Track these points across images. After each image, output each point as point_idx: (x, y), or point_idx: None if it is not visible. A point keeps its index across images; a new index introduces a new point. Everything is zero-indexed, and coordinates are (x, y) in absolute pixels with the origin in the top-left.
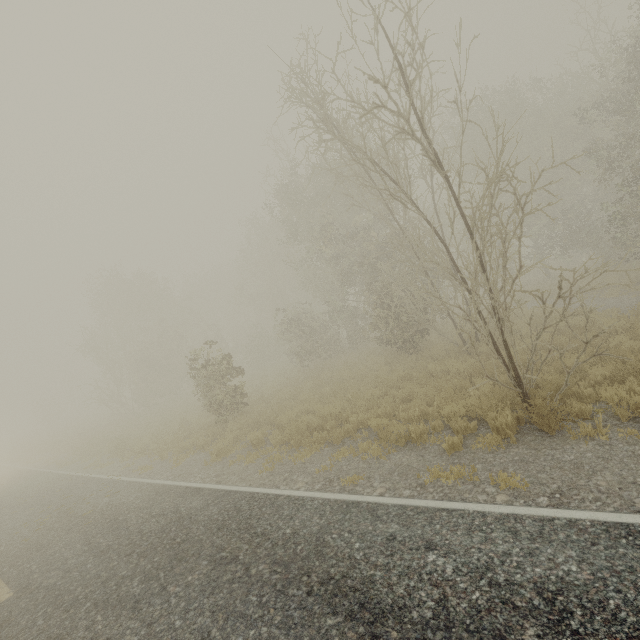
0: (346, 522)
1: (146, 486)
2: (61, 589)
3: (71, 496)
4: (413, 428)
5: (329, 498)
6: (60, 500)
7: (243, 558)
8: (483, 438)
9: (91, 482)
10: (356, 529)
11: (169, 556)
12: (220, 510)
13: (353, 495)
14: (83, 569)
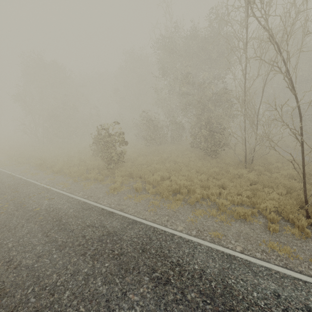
0: (235, 271)
1: (72, 199)
2: (39, 272)
3: (18, 192)
4: (246, 211)
5: (211, 247)
6: (11, 193)
7: (175, 282)
8: (288, 228)
9: (29, 185)
10: (246, 279)
11: (116, 265)
12: (136, 235)
13: (226, 249)
14: (51, 258)
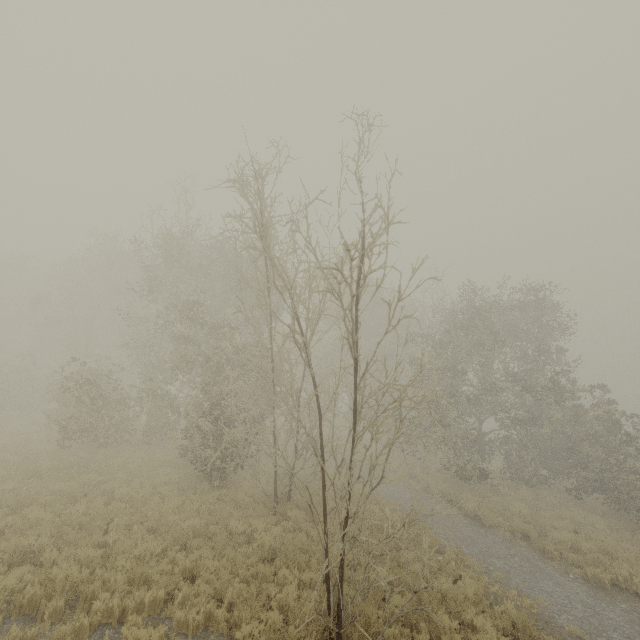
0: None
1: None
2: None
3: None
4: None
5: None
6: None
7: None
8: None
9: None
10: None
11: None
12: None
13: None
14: None
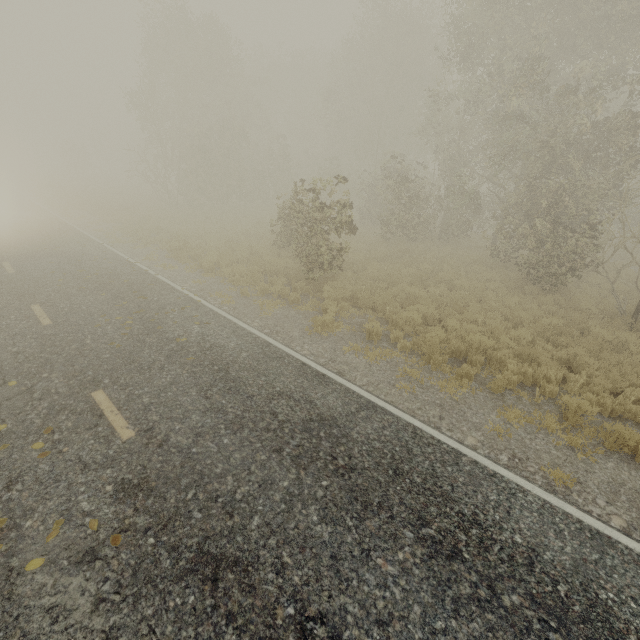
0: (615, 574)
1: (243, 332)
2: (202, 464)
3: (146, 298)
4: None
5: (549, 502)
6: (134, 298)
7: (471, 560)
8: None
9: (163, 287)
10: None
11: (343, 488)
12: (378, 435)
13: (589, 516)
14: (219, 442)
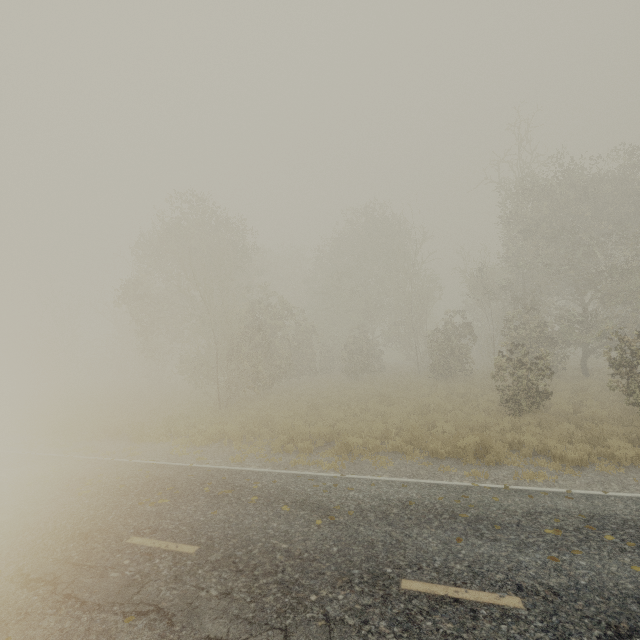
0: None
1: None
2: None
3: None
4: None
5: None
6: None
7: None
8: None
9: None
10: None
11: None
12: None
13: None
14: None
